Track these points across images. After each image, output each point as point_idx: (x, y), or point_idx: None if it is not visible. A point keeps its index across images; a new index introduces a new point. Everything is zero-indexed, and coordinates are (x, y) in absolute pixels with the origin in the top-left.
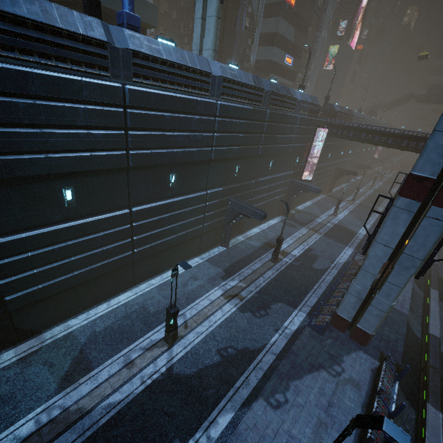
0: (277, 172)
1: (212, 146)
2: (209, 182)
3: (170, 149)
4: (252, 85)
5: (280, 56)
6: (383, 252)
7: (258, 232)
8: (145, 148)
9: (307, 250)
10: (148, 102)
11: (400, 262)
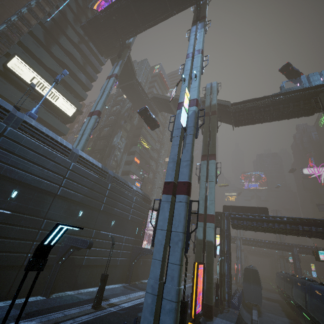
0: (119, 232)
1: (61, 186)
2: (50, 212)
3: (23, 171)
4: (100, 167)
5: (132, 181)
6: (162, 235)
7: (93, 290)
8: (1, 161)
9: (138, 303)
10: (20, 140)
11: (172, 240)
